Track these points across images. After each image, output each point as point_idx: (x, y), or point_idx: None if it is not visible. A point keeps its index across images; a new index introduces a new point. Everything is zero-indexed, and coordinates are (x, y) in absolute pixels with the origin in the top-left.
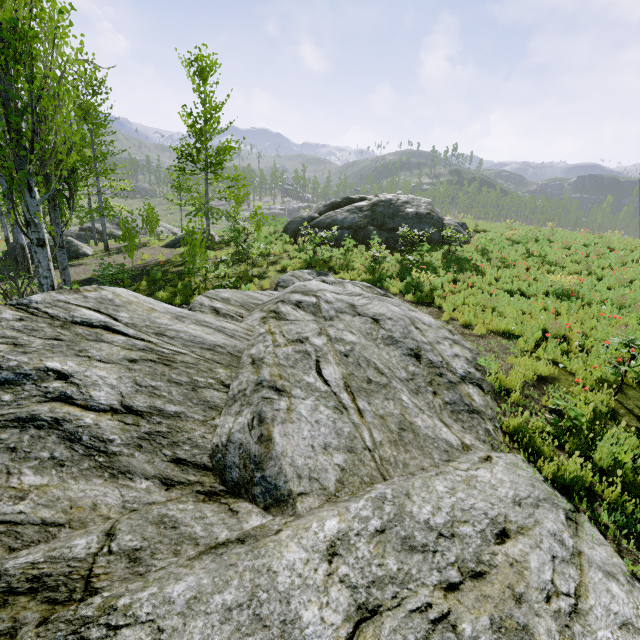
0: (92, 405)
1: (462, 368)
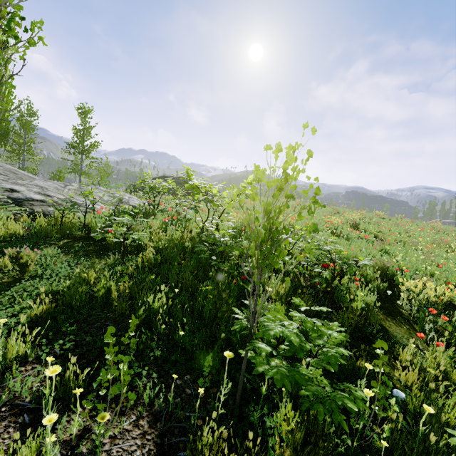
0: None
1: (133, 204)
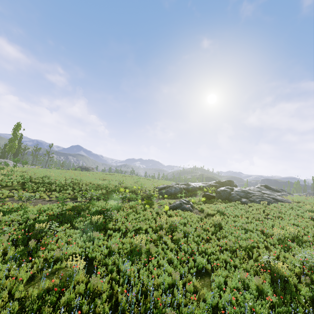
0: (2, 161)
1: None
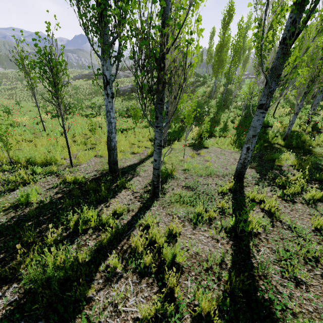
0: None
1: None
